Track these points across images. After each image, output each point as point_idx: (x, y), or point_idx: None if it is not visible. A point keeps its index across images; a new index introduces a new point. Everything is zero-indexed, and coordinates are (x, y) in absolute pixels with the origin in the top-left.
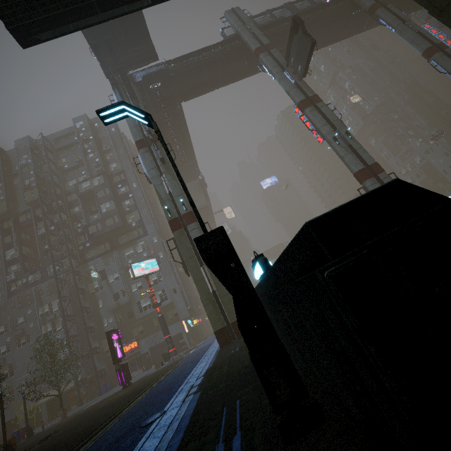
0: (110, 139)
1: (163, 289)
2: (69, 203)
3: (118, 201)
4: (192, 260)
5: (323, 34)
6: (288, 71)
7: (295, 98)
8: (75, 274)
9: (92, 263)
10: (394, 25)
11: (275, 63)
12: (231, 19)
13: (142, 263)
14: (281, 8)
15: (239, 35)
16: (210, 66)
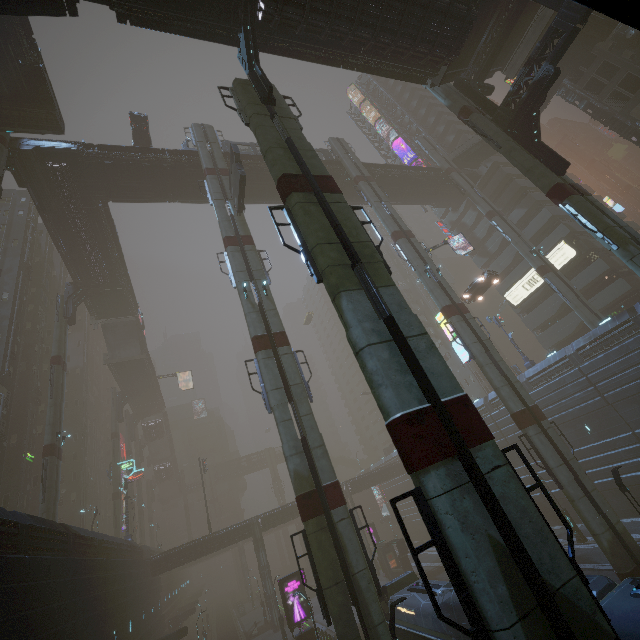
0: (6, 223)
1: None
2: None
3: None
4: None
5: None
6: (231, 202)
7: (223, 232)
8: None
9: None
10: (372, 200)
11: (220, 189)
12: (195, 132)
13: None
14: None
15: (198, 151)
16: (154, 171)
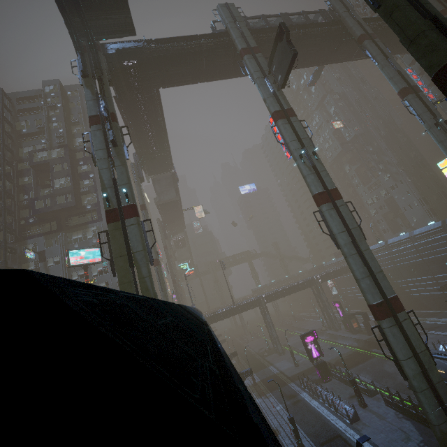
0: (81, 112)
1: (108, 281)
2: (19, 171)
3: (76, 179)
4: (121, 259)
5: (313, 53)
6: (269, 79)
7: (271, 107)
8: (8, 251)
9: (32, 241)
10: (378, 58)
11: (257, 67)
12: (223, 13)
13: (82, 251)
14: (277, 16)
15: (228, 32)
16: (194, 57)
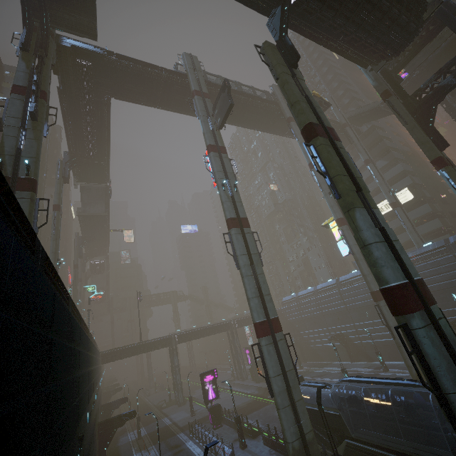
0: None
1: None
2: None
3: None
4: None
5: (256, 119)
6: (212, 119)
7: (207, 140)
8: None
9: None
10: (299, 137)
11: (204, 108)
12: (186, 60)
13: None
14: (231, 81)
15: (187, 74)
16: (152, 82)
